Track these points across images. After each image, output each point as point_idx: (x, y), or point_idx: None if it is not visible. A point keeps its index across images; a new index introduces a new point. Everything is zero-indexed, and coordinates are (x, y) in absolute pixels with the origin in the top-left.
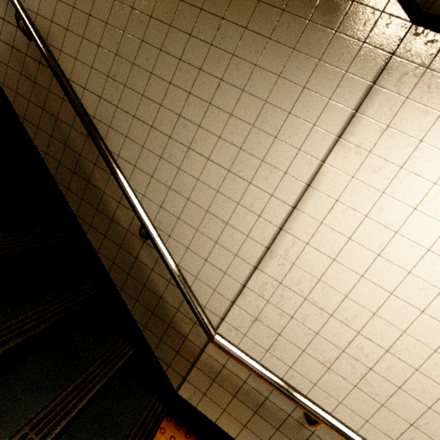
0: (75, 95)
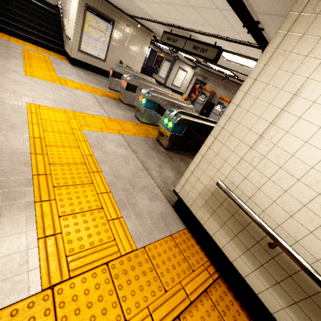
0: (61, 10)
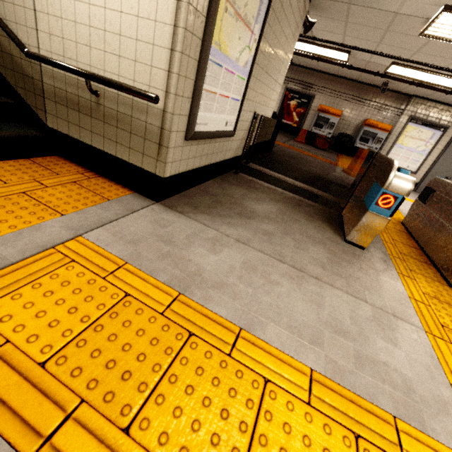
0: None
